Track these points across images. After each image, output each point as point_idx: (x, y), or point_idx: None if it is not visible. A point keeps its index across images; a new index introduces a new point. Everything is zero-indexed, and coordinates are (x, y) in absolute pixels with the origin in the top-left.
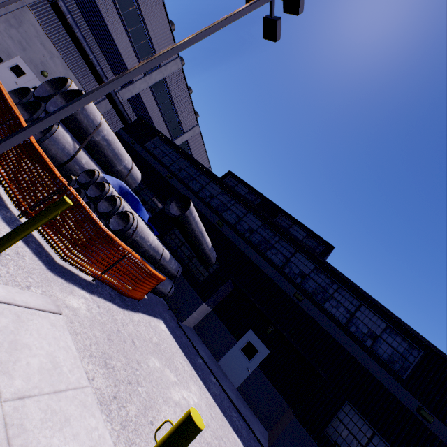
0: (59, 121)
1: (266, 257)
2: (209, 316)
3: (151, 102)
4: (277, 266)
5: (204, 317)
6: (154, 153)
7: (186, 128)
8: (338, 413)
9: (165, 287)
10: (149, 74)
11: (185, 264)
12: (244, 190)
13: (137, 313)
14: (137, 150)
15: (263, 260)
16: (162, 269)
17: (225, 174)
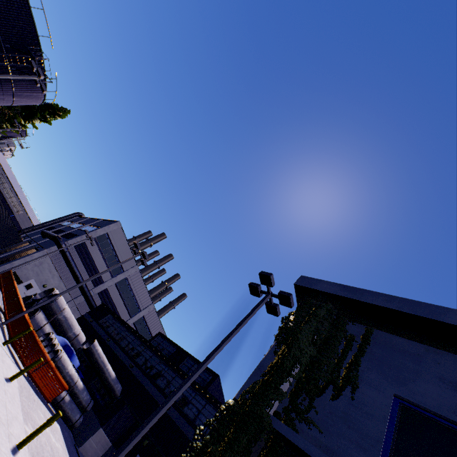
0: (41, 309)
1: (155, 383)
2: (108, 451)
3: (116, 292)
4: (160, 388)
5: (104, 453)
6: (104, 325)
7: (143, 307)
8: None
9: (73, 413)
10: (115, 276)
11: (98, 401)
12: (167, 344)
13: (43, 403)
14: (92, 325)
15: (152, 386)
16: (75, 397)
17: (156, 334)
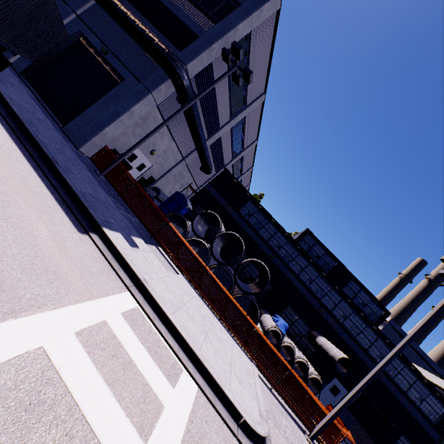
0: (257, 303)
1: (357, 342)
2: None
3: (227, 137)
4: (365, 349)
5: None
6: (250, 222)
7: (246, 145)
8: (397, 440)
9: None
10: (234, 117)
11: (297, 341)
12: (321, 251)
13: None
14: (233, 217)
15: (355, 344)
16: None
17: (304, 232)
